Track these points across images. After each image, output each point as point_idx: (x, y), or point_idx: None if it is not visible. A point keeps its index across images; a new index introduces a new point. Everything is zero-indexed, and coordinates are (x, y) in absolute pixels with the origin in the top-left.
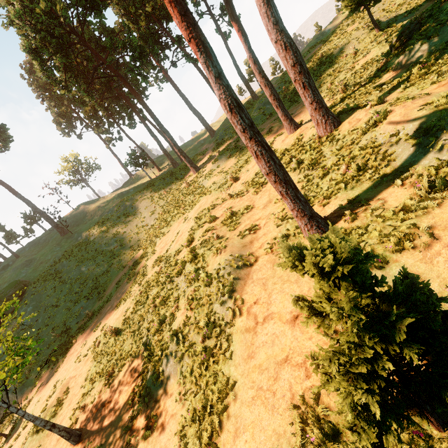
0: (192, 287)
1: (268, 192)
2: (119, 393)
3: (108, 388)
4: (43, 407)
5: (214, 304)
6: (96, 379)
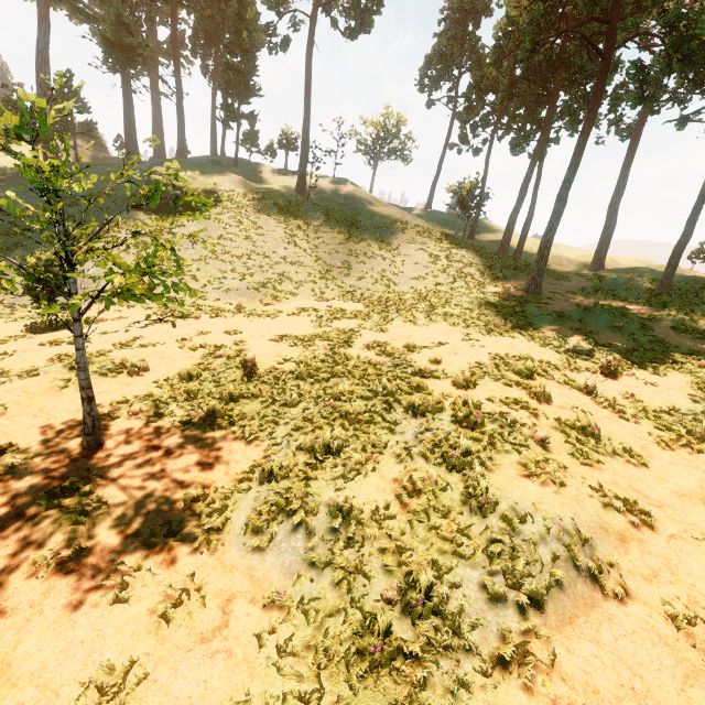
0: (431, 466)
1: (701, 473)
2: (186, 460)
3: (180, 432)
4: (104, 350)
5: (465, 564)
6: (179, 397)
